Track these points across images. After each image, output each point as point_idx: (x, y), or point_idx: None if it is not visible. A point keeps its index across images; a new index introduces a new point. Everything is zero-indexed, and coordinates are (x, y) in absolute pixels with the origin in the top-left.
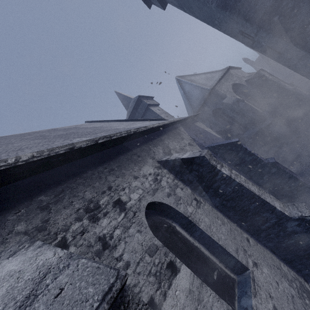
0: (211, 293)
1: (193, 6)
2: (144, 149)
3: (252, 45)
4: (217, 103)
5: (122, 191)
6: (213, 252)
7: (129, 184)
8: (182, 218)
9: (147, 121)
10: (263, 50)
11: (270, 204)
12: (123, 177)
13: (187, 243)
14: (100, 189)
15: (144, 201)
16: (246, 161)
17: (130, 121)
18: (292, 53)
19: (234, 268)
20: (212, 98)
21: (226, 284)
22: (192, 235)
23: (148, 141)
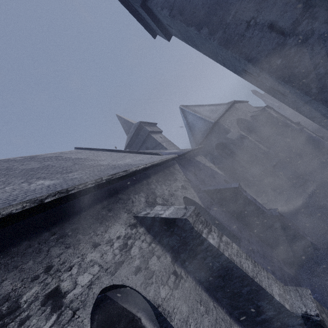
0: None
1: (196, 40)
2: (120, 199)
3: (256, 84)
4: (221, 138)
5: (67, 272)
6: None
7: (82, 258)
8: (151, 307)
9: (139, 155)
10: (267, 90)
11: (266, 291)
12: (76, 247)
13: None
14: (31, 273)
15: (96, 287)
16: (247, 210)
17: (122, 152)
18: (297, 96)
19: None
20: (216, 132)
21: None
22: None
23: (130, 186)
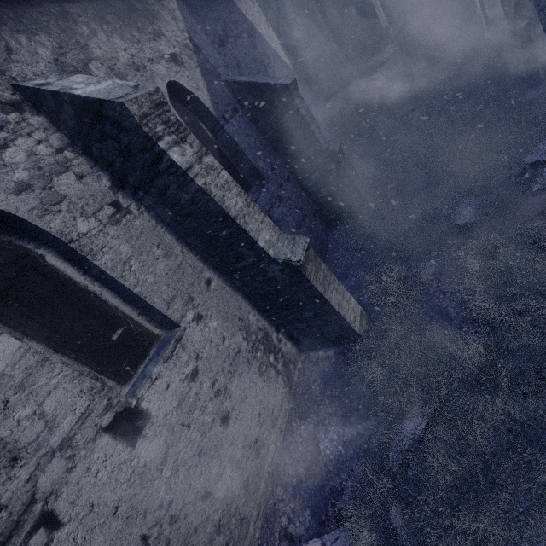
0: (63, 372)
1: None
2: None
3: None
4: None
5: None
6: (129, 301)
7: None
8: (58, 243)
9: None
10: None
11: (249, 235)
12: None
13: (68, 287)
14: None
15: None
16: (293, 136)
17: None
18: None
19: (162, 322)
20: None
21: (137, 344)
22: (88, 272)
23: None
